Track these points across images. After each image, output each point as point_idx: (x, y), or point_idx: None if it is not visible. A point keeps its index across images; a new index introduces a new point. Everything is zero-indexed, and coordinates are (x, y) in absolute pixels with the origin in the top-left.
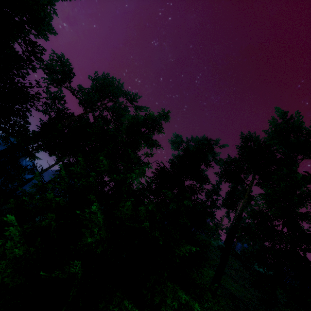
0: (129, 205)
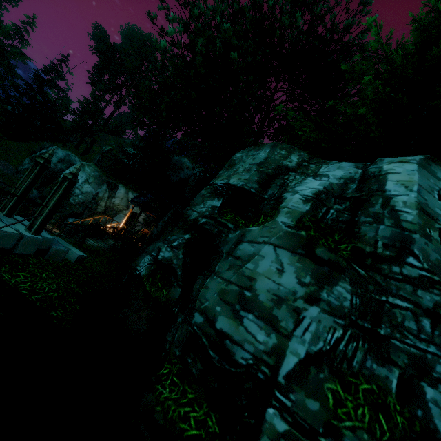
0: None
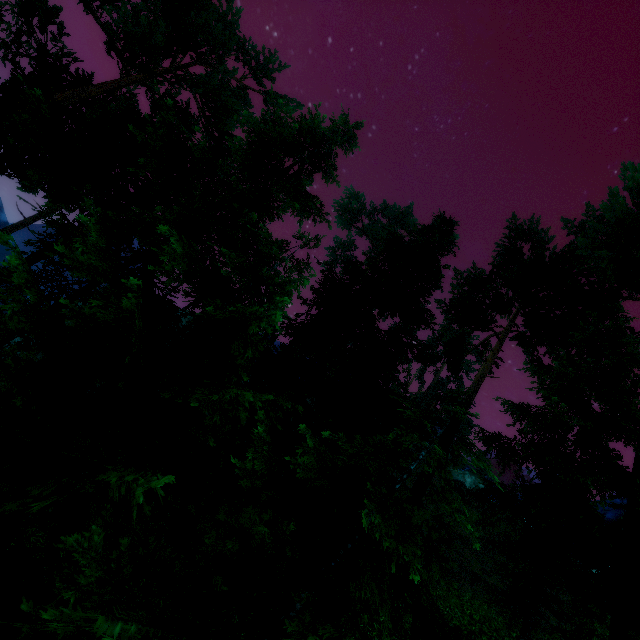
0: (261, 435)
